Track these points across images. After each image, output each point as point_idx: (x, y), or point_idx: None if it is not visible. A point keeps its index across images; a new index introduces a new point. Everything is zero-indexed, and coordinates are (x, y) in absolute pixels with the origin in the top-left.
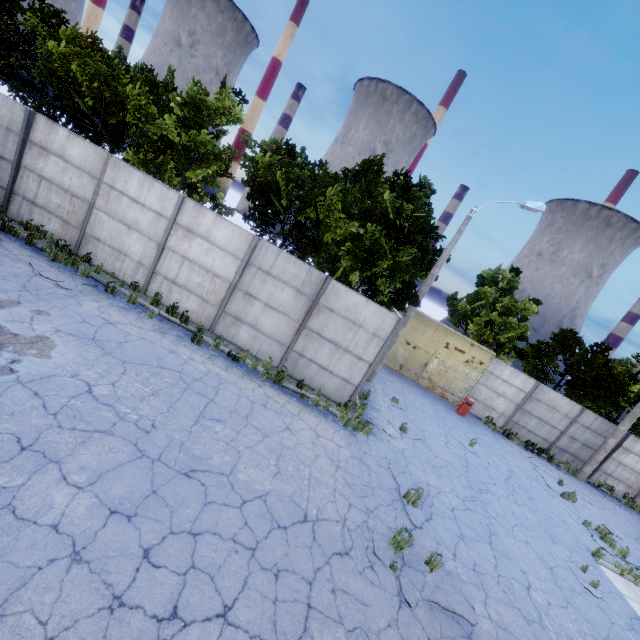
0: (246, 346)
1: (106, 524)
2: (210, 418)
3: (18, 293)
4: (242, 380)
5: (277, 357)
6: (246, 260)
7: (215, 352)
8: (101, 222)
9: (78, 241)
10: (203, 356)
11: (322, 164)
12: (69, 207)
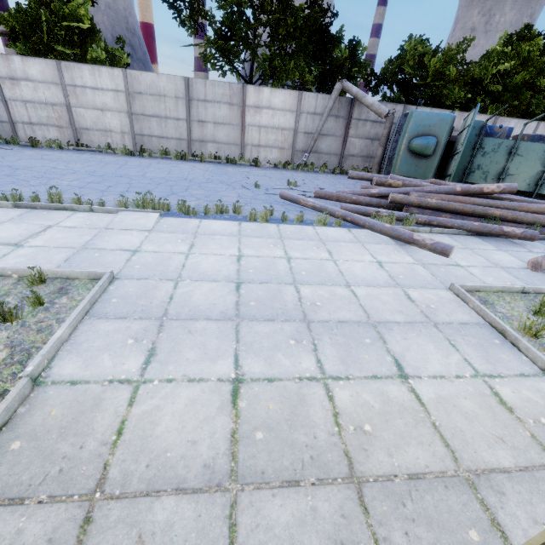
0: None
1: None
2: None
3: None
4: None
5: None
6: None
7: None
8: None
9: None
10: None
11: None
12: None
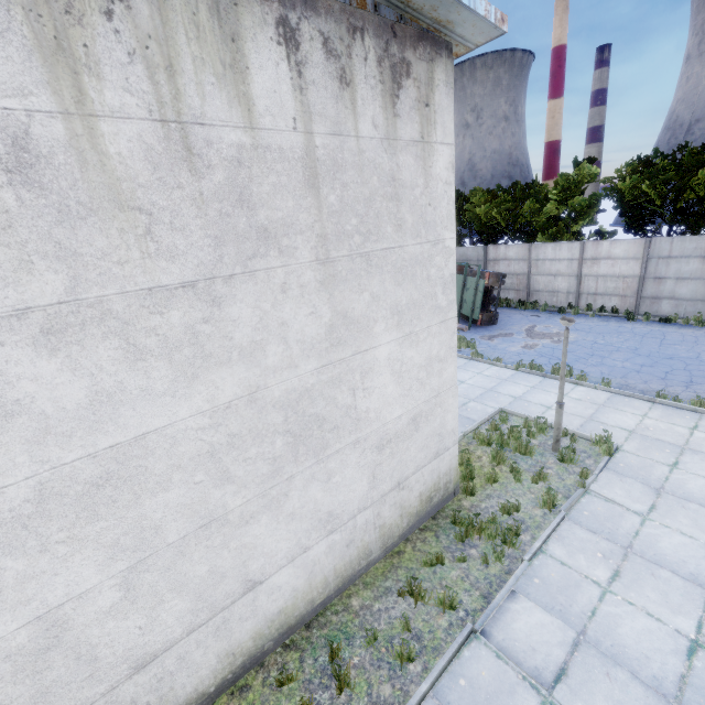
0: (671, 314)
1: (642, 367)
2: (667, 344)
3: (531, 323)
4: (679, 330)
5: (704, 312)
6: (645, 257)
7: (648, 322)
8: (537, 281)
9: (527, 297)
10: (641, 325)
11: (681, 147)
12: (516, 282)
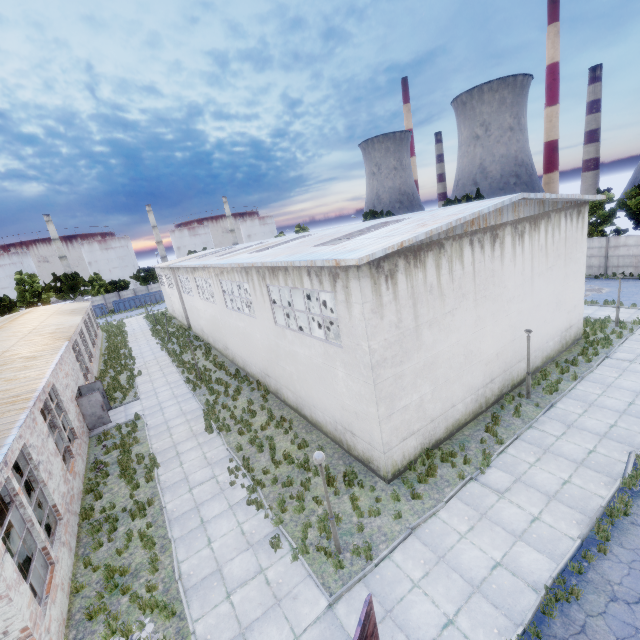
0: None
1: None
2: None
3: None
4: None
5: None
6: None
7: None
8: None
9: None
10: None
11: None
12: None
